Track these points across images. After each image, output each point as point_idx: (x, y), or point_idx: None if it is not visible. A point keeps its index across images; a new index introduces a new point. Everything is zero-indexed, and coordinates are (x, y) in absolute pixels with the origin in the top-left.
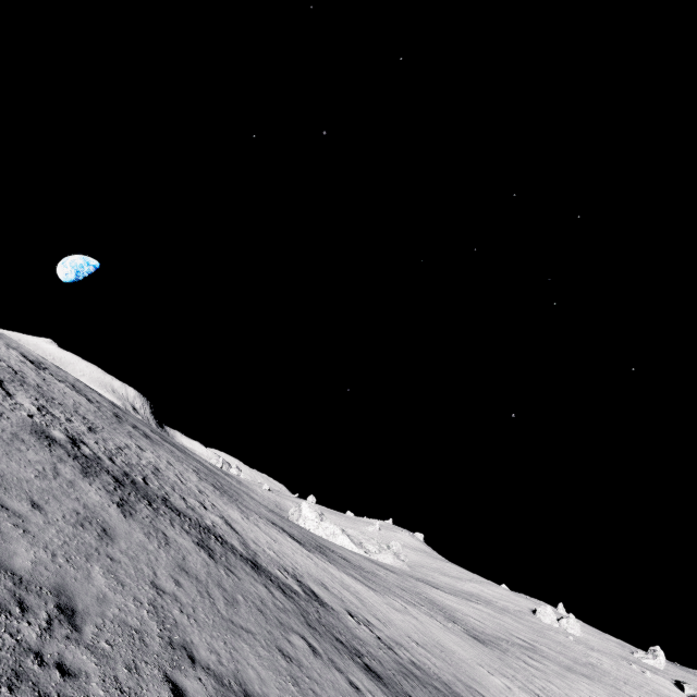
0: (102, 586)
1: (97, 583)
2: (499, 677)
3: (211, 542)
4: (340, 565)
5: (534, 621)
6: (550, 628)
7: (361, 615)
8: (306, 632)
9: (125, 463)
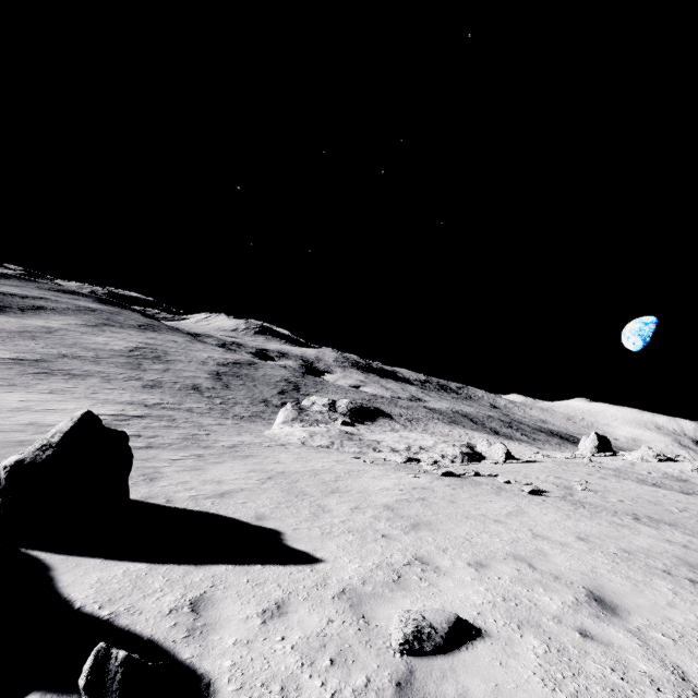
0: None
1: None
2: None
3: None
4: None
5: None
6: None
7: None
8: None
9: None
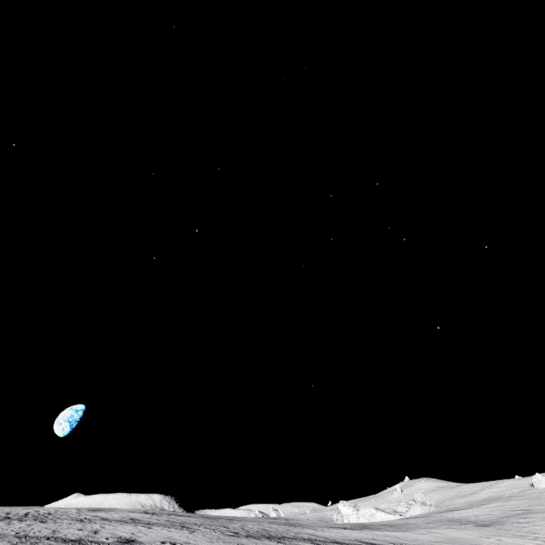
0: None
1: None
2: (493, 538)
3: (315, 542)
4: (381, 529)
5: (533, 492)
6: None
7: (398, 542)
8: None
9: (255, 532)
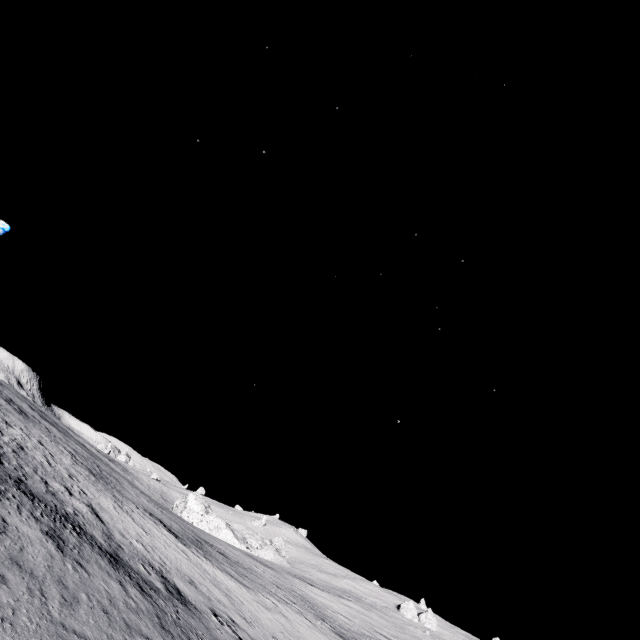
0: None
1: None
2: None
3: (66, 532)
4: (216, 561)
5: (397, 616)
6: (411, 624)
7: (226, 615)
8: (157, 635)
9: None
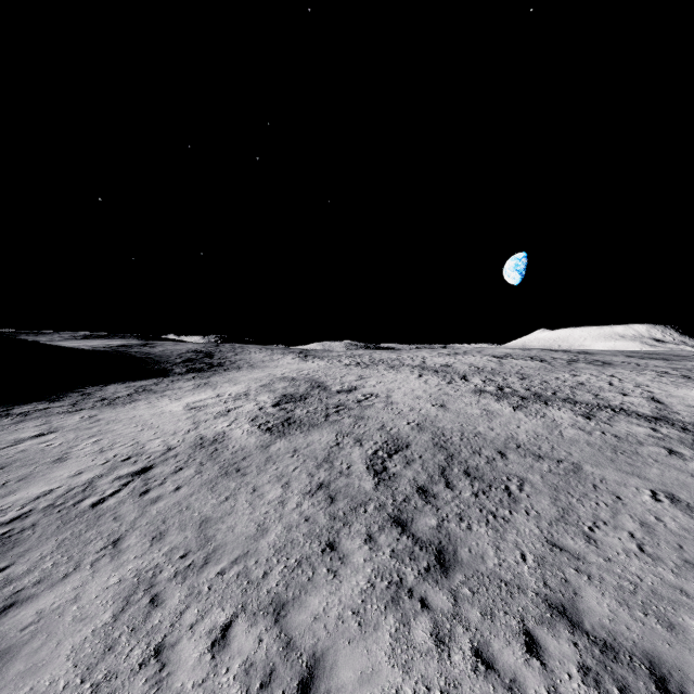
0: (480, 431)
1: (478, 430)
2: None
3: (600, 413)
4: None
5: None
6: None
7: None
8: (680, 447)
9: (541, 388)
